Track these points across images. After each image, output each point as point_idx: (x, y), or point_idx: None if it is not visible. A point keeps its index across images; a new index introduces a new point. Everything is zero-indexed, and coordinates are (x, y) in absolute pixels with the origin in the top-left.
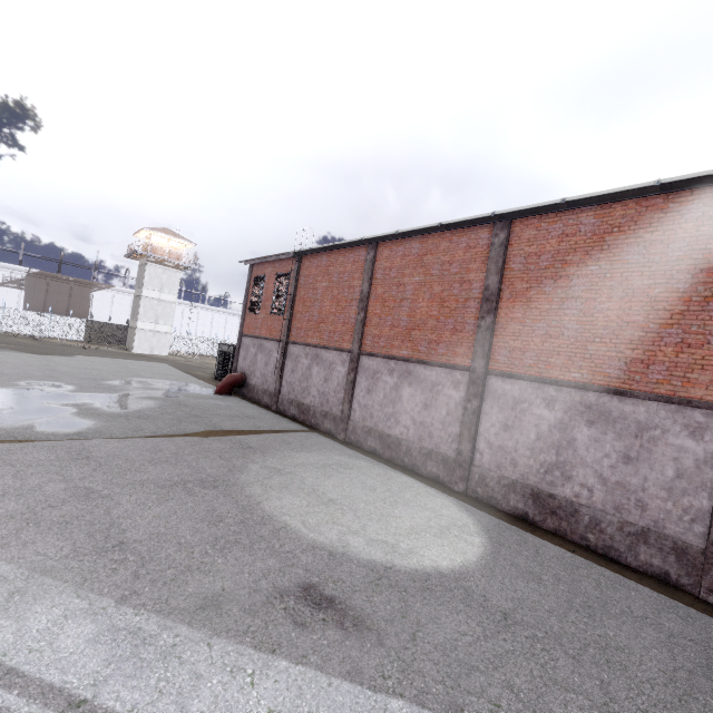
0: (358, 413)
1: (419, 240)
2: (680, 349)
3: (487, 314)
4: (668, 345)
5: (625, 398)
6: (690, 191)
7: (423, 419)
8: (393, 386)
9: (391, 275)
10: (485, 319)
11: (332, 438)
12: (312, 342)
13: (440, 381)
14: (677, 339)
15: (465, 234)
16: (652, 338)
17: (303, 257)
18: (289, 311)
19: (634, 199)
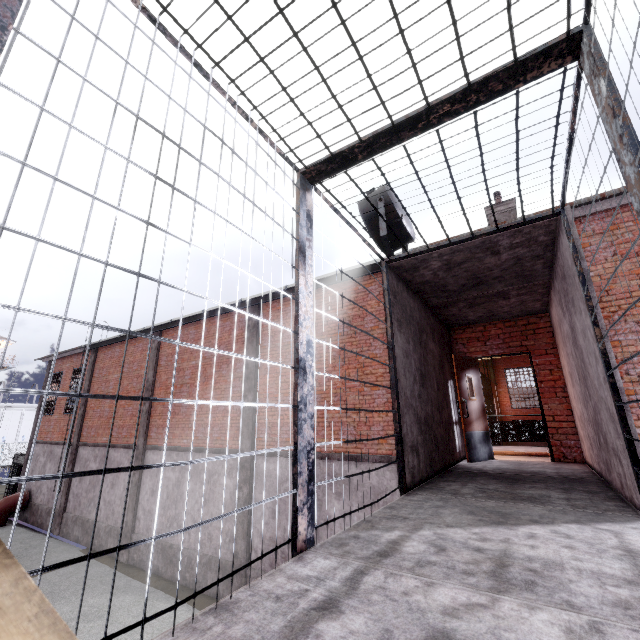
0: (142, 523)
1: (194, 325)
2: (387, 408)
3: (248, 392)
4: (380, 406)
5: (360, 463)
6: (368, 276)
7: (203, 518)
8: (175, 481)
9: (173, 361)
10: (247, 397)
11: (113, 563)
12: (102, 441)
13: (216, 469)
14: (384, 399)
15: (228, 318)
16: (368, 400)
17: (99, 350)
18: (81, 408)
19: (337, 284)
